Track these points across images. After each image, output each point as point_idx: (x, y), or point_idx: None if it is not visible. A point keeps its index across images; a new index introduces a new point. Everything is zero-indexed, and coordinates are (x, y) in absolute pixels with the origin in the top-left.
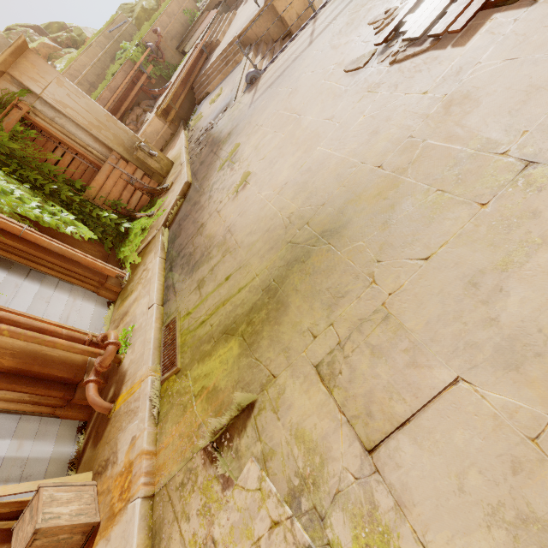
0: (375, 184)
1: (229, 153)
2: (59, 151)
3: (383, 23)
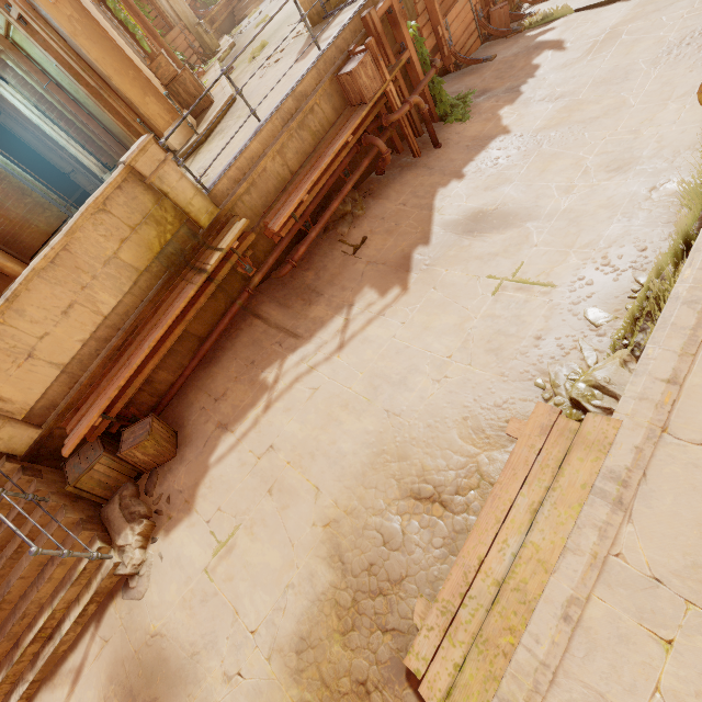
0: None
1: (262, 19)
2: (149, 8)
3: None
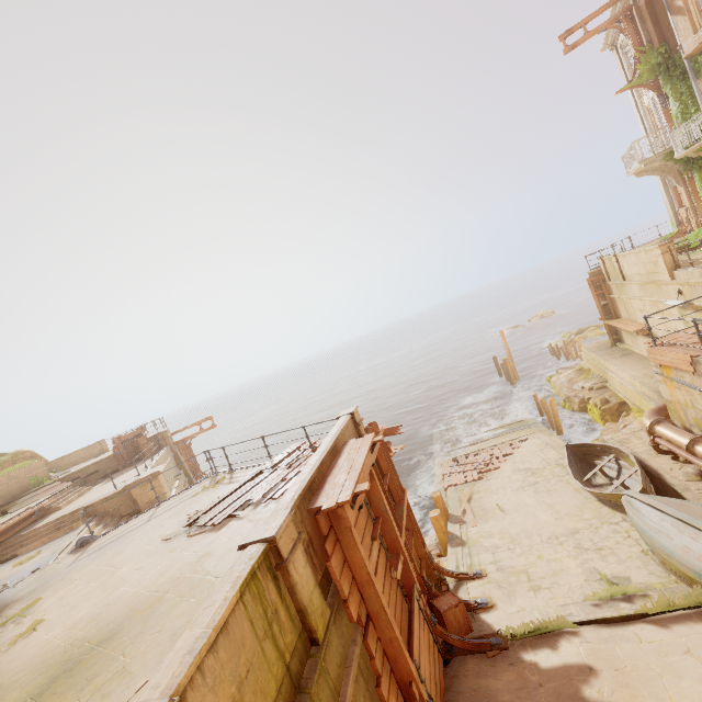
0: (150, 602)
1: (22, 607)
2: None
3: (193, 516)
